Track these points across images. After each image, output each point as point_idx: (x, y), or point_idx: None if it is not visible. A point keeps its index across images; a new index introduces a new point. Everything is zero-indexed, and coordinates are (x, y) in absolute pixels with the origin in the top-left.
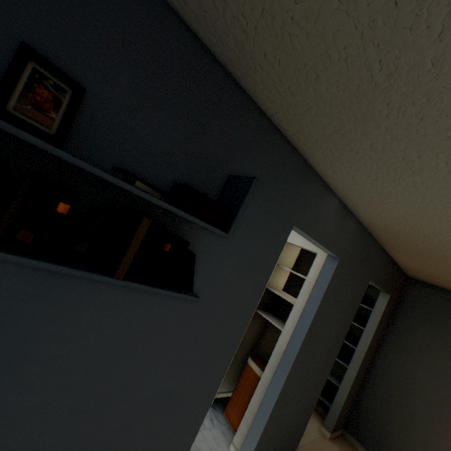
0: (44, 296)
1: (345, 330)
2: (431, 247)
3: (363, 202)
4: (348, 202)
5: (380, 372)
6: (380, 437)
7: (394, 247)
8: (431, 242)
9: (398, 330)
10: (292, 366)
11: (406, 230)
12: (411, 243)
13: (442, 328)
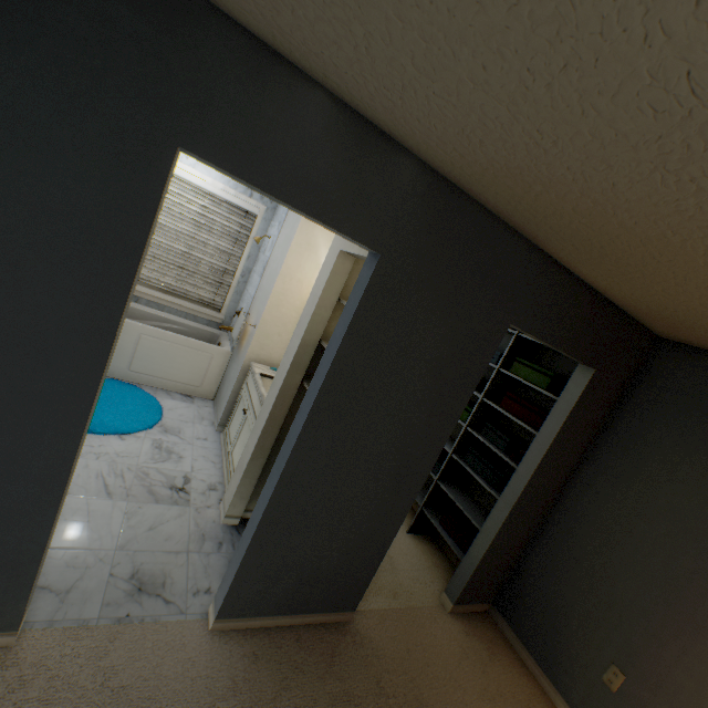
0: None
1: (448, 420)
2: (583, 204)
3: (359, 83)
4: (355, 102)
5: (569, 518)
6: (548, 626)
7: (552, 241)
8: (561, 179)
9: (617, 443)
10: (288, 461)
11: (494, 154)
12: (550, 208)
13: None
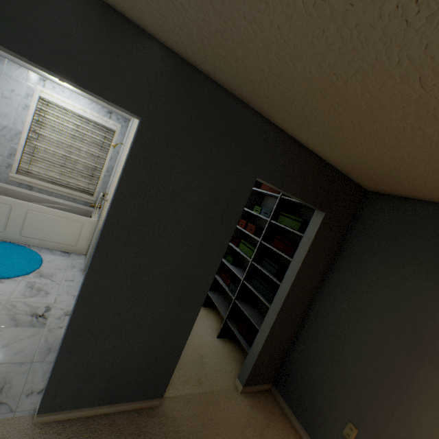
0: None
1: (218, 249)
2: (272, 61)
3: None
4: None
5: (318, 318)
6: (308, 397)
7: (274, 112)
8: (247, 34)
9: (345, 263)
10: (85, 283)
11: (197, 19)
12: (257, 73)
13: (402, 256)
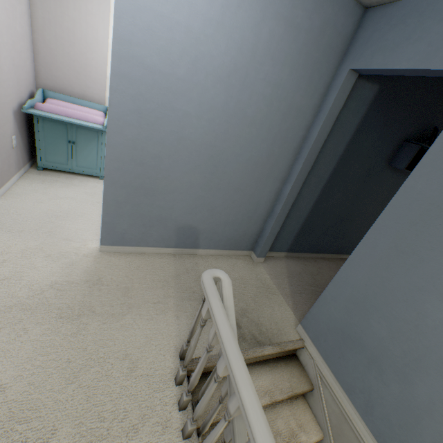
0: (400, 184)
1: None
2: None
3: None
4: None
5: None
6: None
7: None
8: None
9: None
10: None
11: None
12: None
13: None
